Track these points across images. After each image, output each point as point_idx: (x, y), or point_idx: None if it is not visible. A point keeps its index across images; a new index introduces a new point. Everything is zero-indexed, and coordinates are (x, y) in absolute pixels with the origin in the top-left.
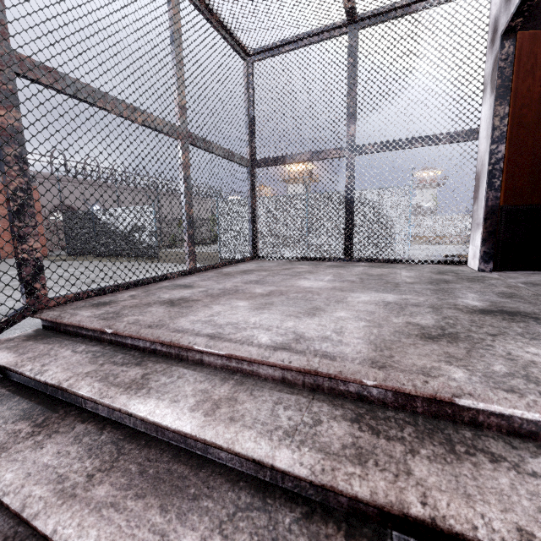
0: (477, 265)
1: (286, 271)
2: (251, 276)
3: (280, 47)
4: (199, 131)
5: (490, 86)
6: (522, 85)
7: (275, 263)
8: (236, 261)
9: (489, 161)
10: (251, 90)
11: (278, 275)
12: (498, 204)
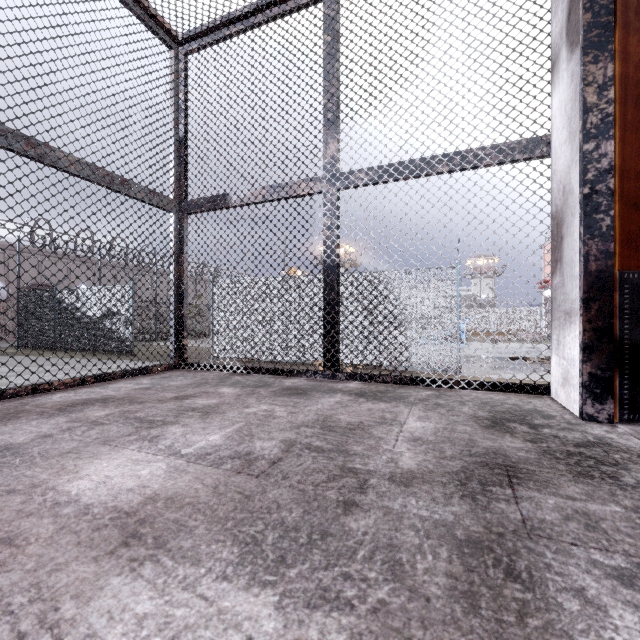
0: (575, 403)
1: (161, 407)
2: (38, 426)
3: (224, 28)
4: (8, 118)
5: (567, 44)
6: (638, 22)
7: (194, 378)
8: (121, 374)
9: (583, 177)
10: (182, 95)
11: (110, 424)
12: (612, 267)
